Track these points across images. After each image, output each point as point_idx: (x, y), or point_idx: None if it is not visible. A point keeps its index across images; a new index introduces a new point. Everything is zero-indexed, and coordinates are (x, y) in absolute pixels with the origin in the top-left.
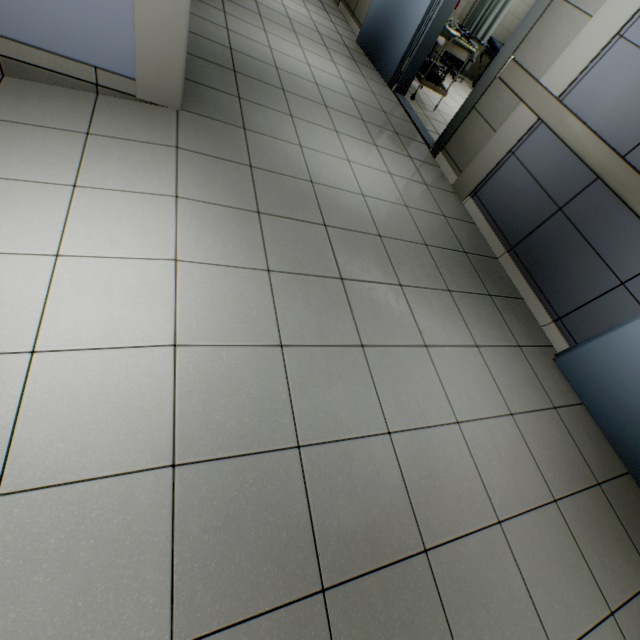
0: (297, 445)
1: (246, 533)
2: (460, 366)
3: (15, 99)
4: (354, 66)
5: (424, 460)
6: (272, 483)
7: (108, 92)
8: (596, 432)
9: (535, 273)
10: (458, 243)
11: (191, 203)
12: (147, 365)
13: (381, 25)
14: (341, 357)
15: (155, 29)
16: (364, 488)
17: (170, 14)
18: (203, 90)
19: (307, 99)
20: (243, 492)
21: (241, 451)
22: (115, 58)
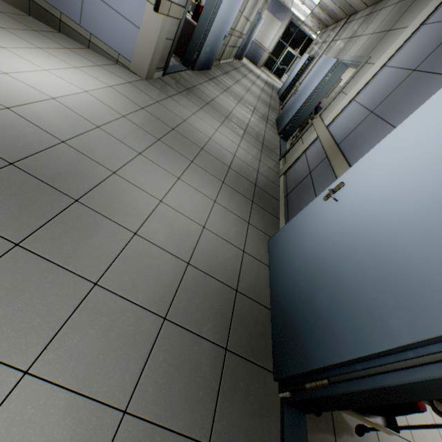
0: (63, 141)
1: (7, 134)
2: (192, 196)
3: (85, 52)
4: (264, 122)
5: (121, 190)
6: (37, 137)
7: (121, 64)
8: (267, 282)
9: (289, 205)
10: (255, 181)
11: (114, 90)
12: (37, 95)
13: (286, 112)
14: (123, 147)
15: (143, 46)
16: (76, 169)
17: (150, 42)
18: (164, 83)
19: (218, 111)
20: (22, 129)
21: (38, 125)
22: (127, 53)
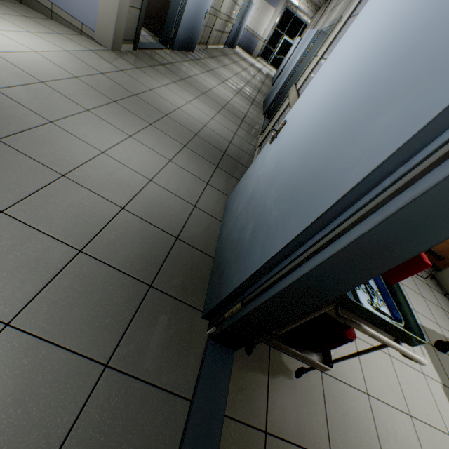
0: None
1: None
2: (143, 153)
3: (46, 22)
4: (249, 103)
5: (56, 137)
6: None
7: (85, 35)
8: (218, 235)
9: None
10: (225, 149)
11: (71, 55)
12: None
13: (272, 92)
14: (69, 103)
15: (105, 13)
16: (4, 113)
17: (111, 8)
18: (134, 56)
19: (194, 87)
20: None
21: None
22: (91, 22)
